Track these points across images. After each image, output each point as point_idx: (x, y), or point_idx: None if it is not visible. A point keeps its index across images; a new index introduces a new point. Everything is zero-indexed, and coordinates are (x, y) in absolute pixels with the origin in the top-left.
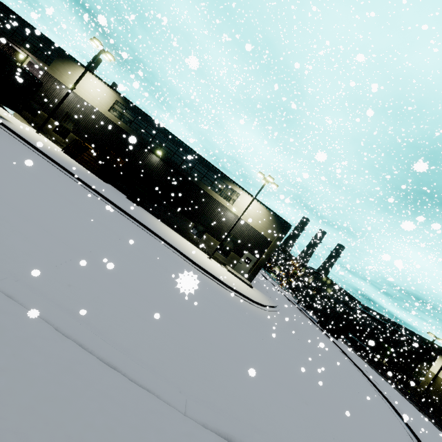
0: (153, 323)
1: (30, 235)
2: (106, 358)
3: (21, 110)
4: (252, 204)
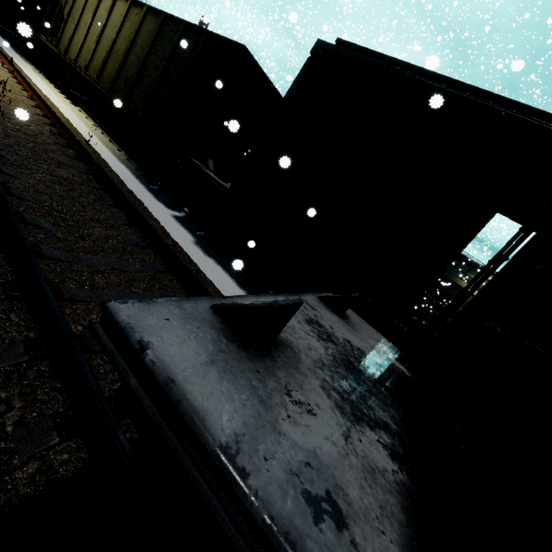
0: None
1: None
2: None
3: None
4: None
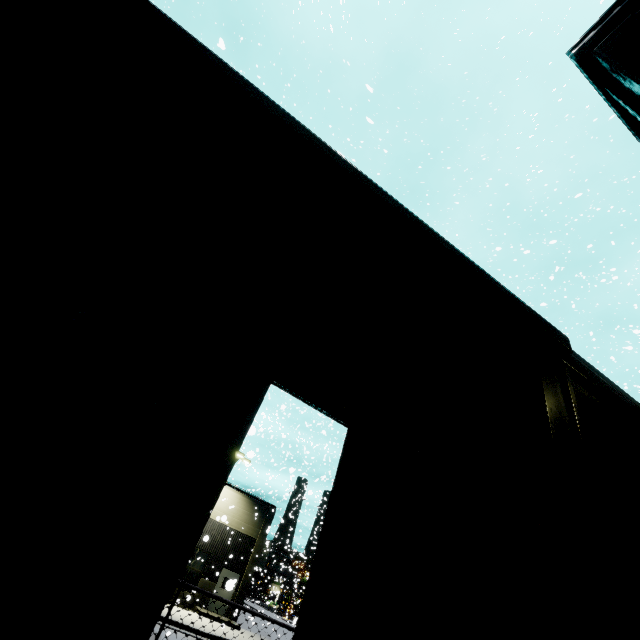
0: None
1: None
2: None
3: None
4: (222, 492)
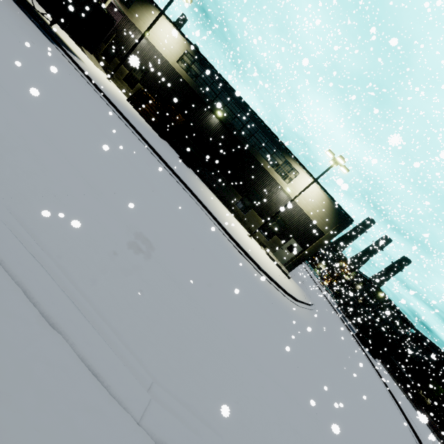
0: (153, 287)
1: (44, 158)
2: (53, 317)
3: (93, 50)
4: (311, 187)
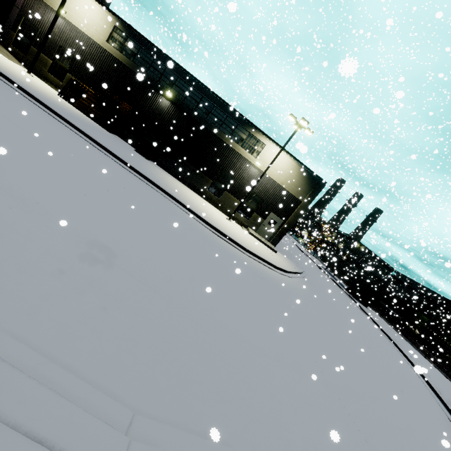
0: (121, 300)
1: None
2: None
3: None
4: (280, 157)
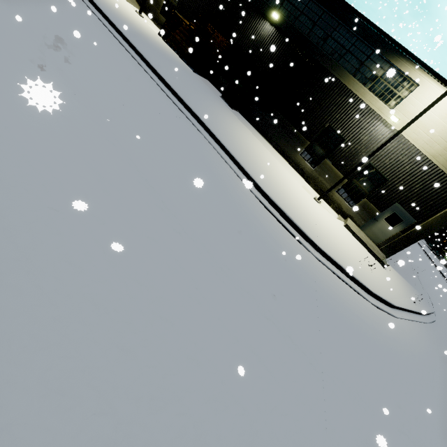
0: None
1: None
2: None
3: None
4: (443, 107)
